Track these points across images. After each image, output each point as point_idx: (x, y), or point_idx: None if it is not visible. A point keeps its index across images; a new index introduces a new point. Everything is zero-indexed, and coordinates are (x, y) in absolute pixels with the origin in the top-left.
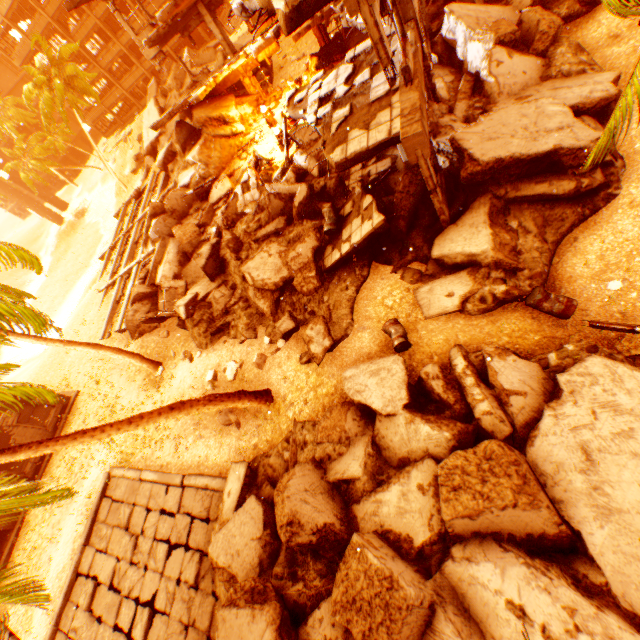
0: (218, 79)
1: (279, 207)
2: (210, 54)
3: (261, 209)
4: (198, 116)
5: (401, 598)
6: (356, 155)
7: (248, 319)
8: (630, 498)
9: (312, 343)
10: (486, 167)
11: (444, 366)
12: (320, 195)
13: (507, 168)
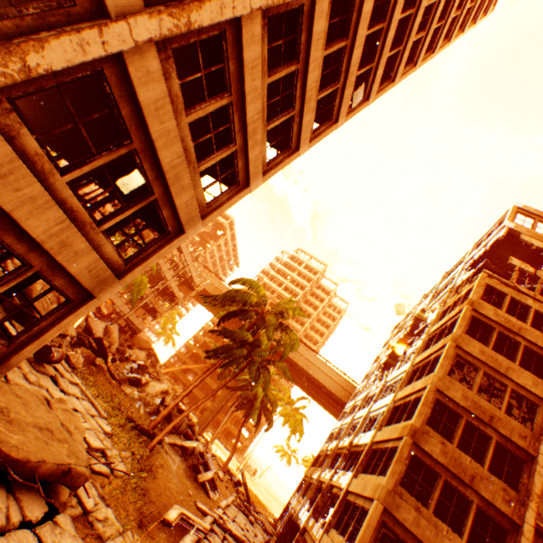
0: None
1: None
2: None
3: None
4: None
5: None
6: None
7: None
8: None
9: None
10: None
11: None
12: None
13: None
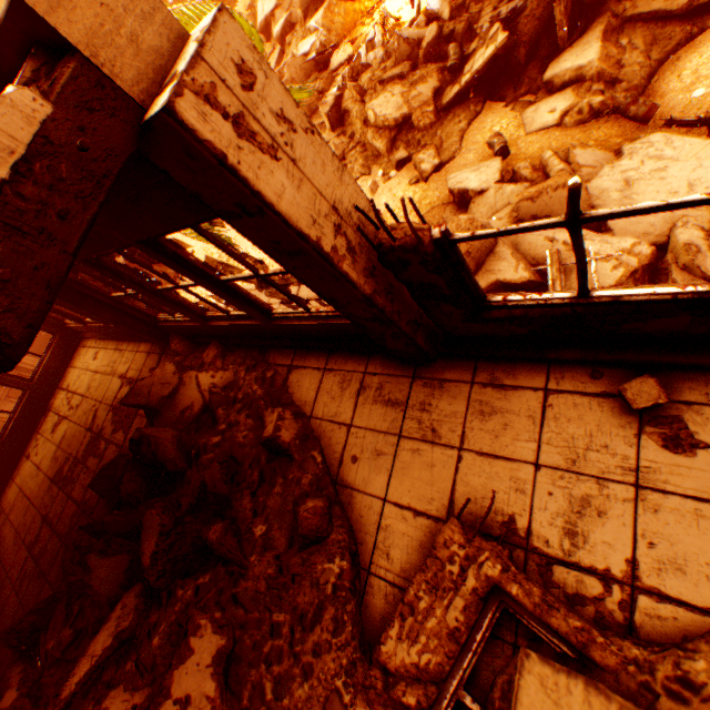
0: None
1: (406, 53)
2: None
3: (388, 57)
4: None
5: (478, 224)
6: None
7: (363, 161)
8: (647, 199)
9: (423, 164)
10: None
11: (534, 167)
12: (447, 40)
13: None
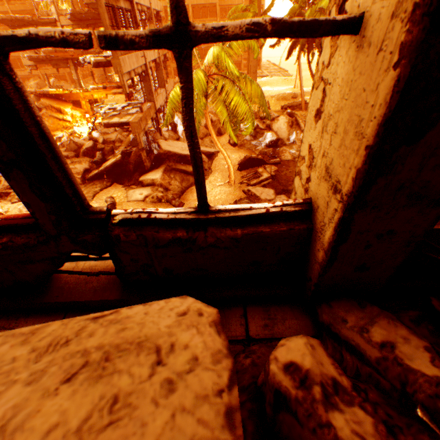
0: (66, 91)
1: (75, 148)
2: (68, 86)
3: (63, 146)
4: (44, 101)
5: None
6: (113, 123)
7: None
8: None
9: None
10: (165, 152)
11: None
12: (100, 151)
13: (173, 156)
